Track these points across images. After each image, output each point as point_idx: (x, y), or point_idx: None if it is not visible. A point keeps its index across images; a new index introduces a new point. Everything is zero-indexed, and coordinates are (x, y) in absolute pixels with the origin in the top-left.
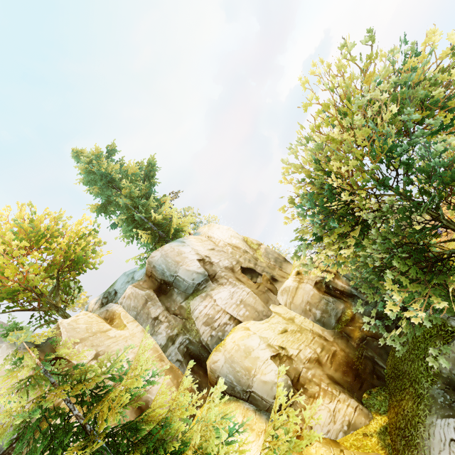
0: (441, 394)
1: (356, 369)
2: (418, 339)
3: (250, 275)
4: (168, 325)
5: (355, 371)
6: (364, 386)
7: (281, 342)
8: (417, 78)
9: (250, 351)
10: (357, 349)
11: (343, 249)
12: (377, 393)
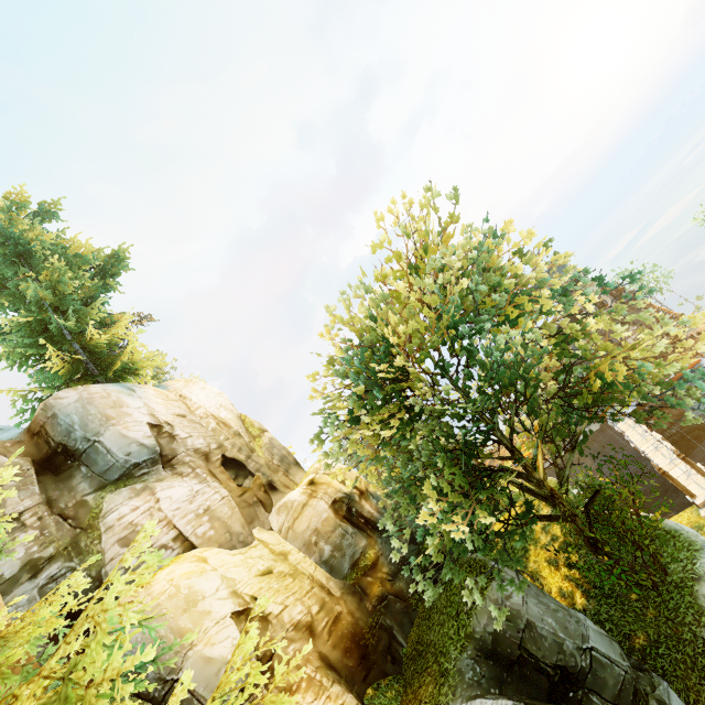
0: (470, 667)
1: (365, 645)
2: (453, 591)
3: (235, 472)
4: (37, 536)
5: (362, 649)
6: (371, 675)
7: (257, 589)
8: (491, 262)
9: (197, 599)
10: (373, 614)
11: (382, 452)
12: (388, 686)
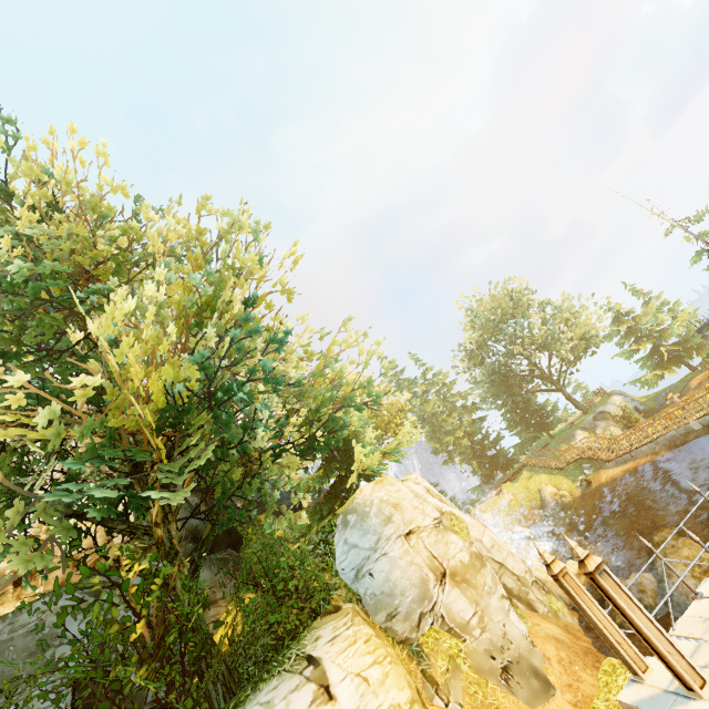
0: None
1: None
2: None
3: None
4: None
5: None
6: None
7: None
8: None
9: None
10: None
11: None
12: None
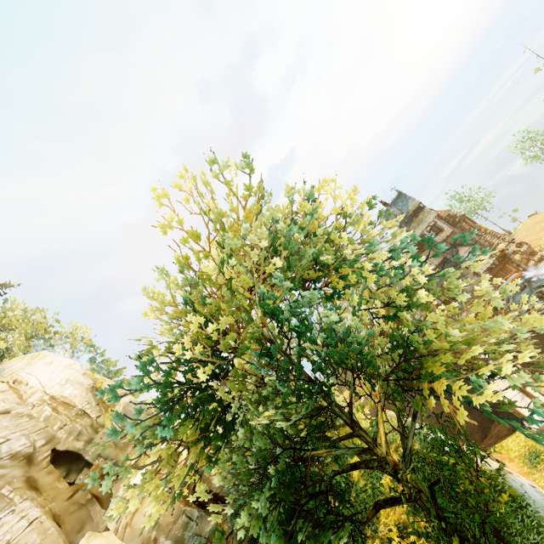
0: None
1: None
2: None
3: (67, 468)
4: None
5: None
6: None
7: None
8: (312, 230)
9: None
10: None
11: None
12: None
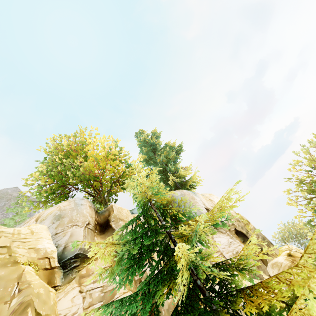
0: None
1: None
2: None
3: (243, 238)
4: None
5: None
6: None
7: None
8: None
9: None
10: None
11: None
12: None
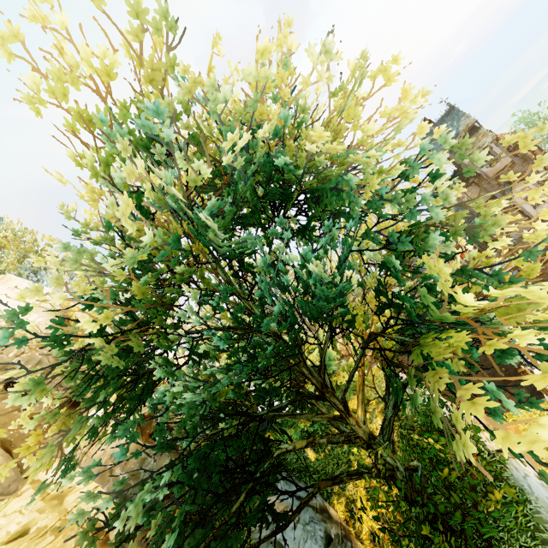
0: None
1: None
2: None
3: (22, 395)
4: None
5: None
6: None
7: None
8: (280, 122)
9: None
10: None
11: None
12: None
